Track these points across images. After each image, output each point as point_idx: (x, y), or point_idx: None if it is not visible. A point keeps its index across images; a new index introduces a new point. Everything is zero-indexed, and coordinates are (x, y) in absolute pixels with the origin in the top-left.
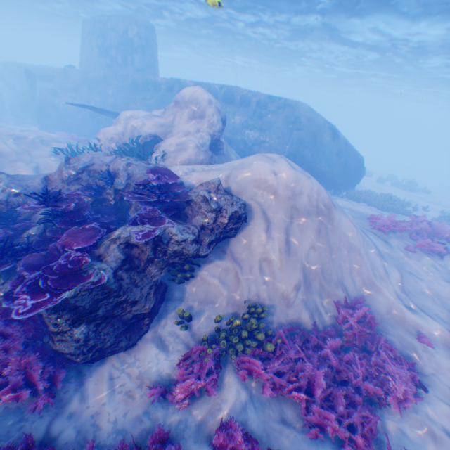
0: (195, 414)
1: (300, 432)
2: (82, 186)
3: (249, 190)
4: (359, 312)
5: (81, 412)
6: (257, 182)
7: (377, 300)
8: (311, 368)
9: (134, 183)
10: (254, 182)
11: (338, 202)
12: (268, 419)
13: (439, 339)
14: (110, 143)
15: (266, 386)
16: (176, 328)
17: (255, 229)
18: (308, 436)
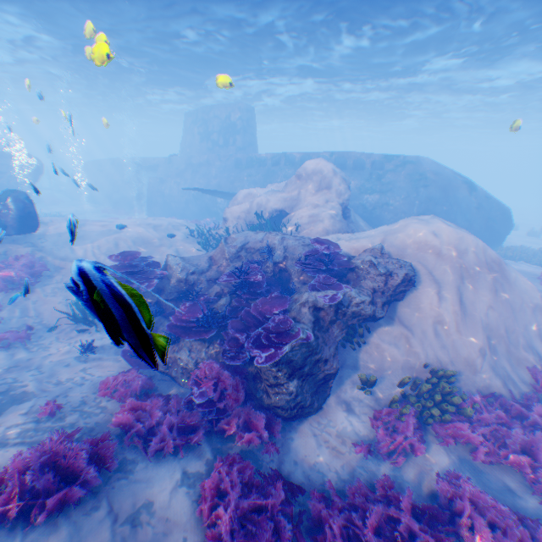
0: (408, 472)
1: (530, 499)
2: (243, 262)
3: (410, 252)
4: None
5: (303, 460)
6: (416, 244)
7: None
8: (523, 434)
9: (302, 254)
10: (413, 244)
11: None
12: (488, 483)
13: None
14: (237, 222)
15: (476, 449)
16: (358, 393)
17: (423, 291)
18: (541, 504)
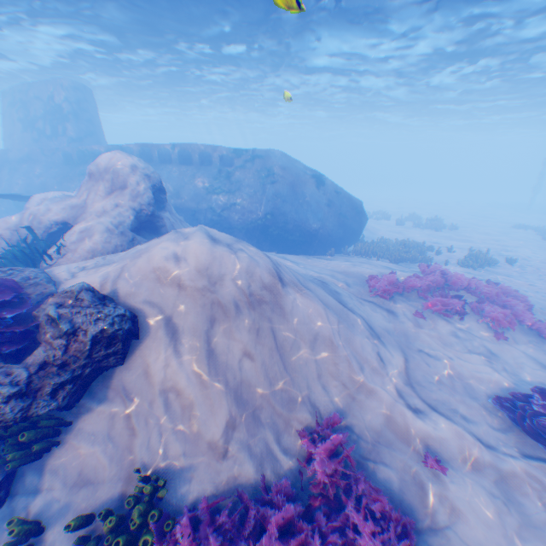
0: None
1: None
2: None
3: (143, 288)
4: (329, 443)
5: None
6: (155, 273)
7: (369, 408)
8: None
9: None
10: (151, 274)
11: (335, 264)
12: None
13: (458, 454)
14: None
15: None
16: None
17: (153, 346)
18: None
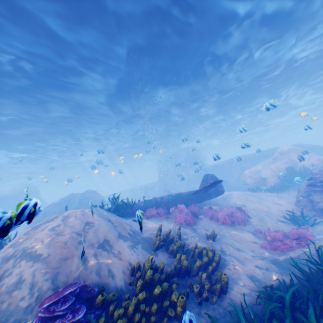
0: None
1: None
2: None
3: None
4: None
5: None
6: None
7: None
8: None
9: None
10: None
11: None
12: None
13: None
14: (273, 177)
15: None
16: None
17: None
18: None
